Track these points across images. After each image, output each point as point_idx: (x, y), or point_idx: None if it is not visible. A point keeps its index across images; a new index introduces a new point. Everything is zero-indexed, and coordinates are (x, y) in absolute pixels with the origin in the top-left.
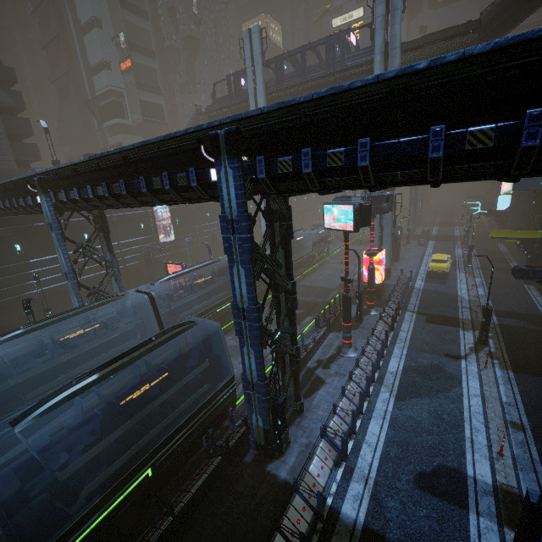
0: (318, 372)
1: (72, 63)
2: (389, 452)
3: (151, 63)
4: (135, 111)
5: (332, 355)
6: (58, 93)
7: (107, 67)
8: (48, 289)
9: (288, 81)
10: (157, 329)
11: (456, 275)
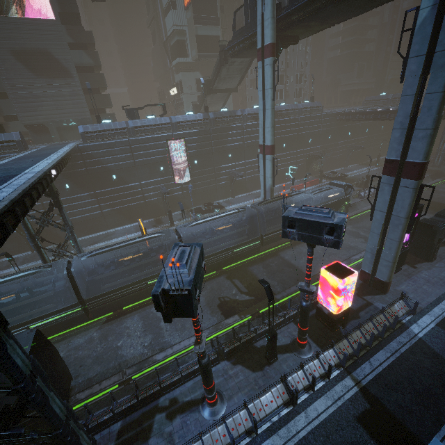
0: (157, 418)
1: (155, 7)
2: None
3: None
4: (193, 47)
5: (193, 400)
6: (152, 36)
7: (173, 6)
8: (88, 215)
9: None
10: (75, 298)
11: None
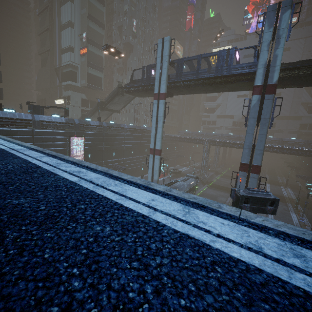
0: None
1: (52, 45)
2: None
3: (100, 53)
4: (83, 78)
5: None
6: (42, 61)
7: (72, 50)
8: None
9: (185, 77)
10: None
11: None
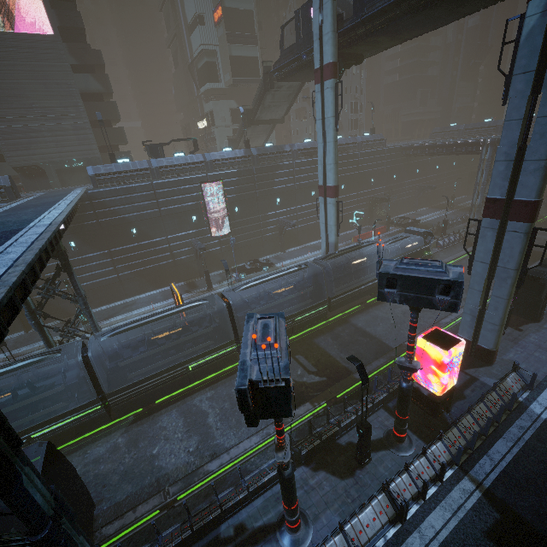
0: None
1: (177, 23)
2: None
3: (246, 3)
4: (226, 71)
5: (266, 525)
6: (173, 58)
7: (201, 21)
8: (100, 281)
9: (371, 5)
10: (93, 392)
11: None
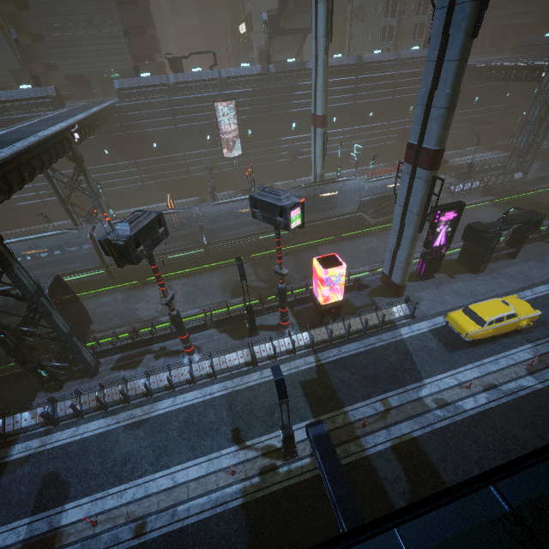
0: (147, 356)
1: None
2: (72, 446)
3: None
4: None
5: (178, 350)
6: None
7: None
8: (129, 187)
9: None
10: (99, 261)
11: (506, 349)
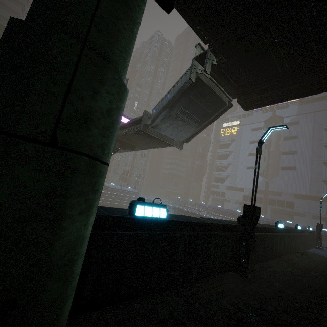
0: None
1: None
2: None
3: None
4: None
5: None
6: None
7: None
8: None
9: None
10: None
11: None
